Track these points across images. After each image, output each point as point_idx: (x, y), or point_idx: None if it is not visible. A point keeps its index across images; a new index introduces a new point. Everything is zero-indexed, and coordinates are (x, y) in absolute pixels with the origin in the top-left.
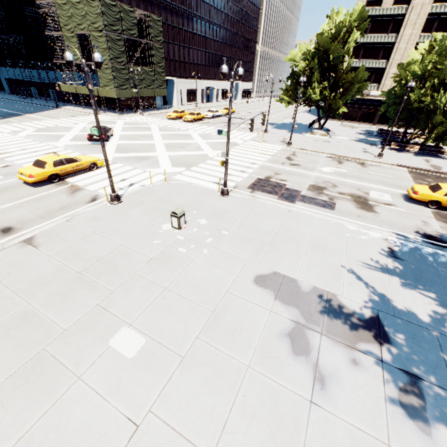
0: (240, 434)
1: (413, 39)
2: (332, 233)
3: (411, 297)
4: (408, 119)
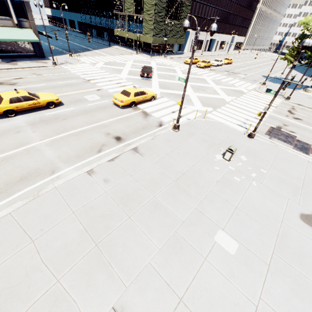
0: None
1: None
2: None
3: None
4: None
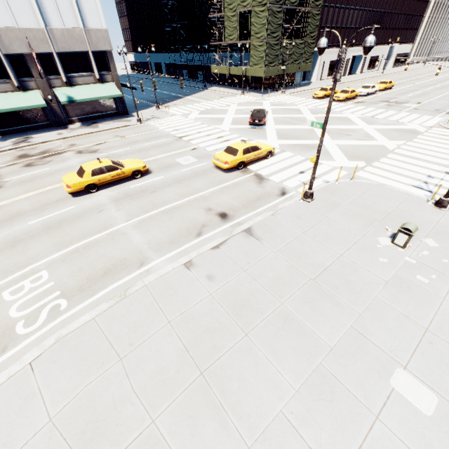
0: None
1: None
2: None
3: None
4: None
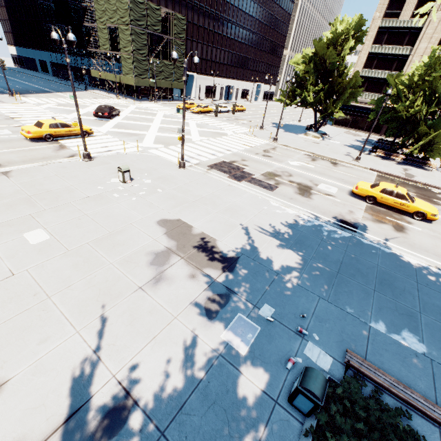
0: (77, 292)
1: (427, 53)
2: (252, 205)
3: (279, 252)
4: (397, 129)
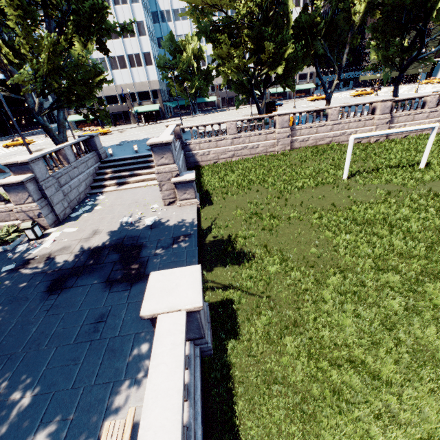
0: None
1: None
2: None
3: None
4: None
